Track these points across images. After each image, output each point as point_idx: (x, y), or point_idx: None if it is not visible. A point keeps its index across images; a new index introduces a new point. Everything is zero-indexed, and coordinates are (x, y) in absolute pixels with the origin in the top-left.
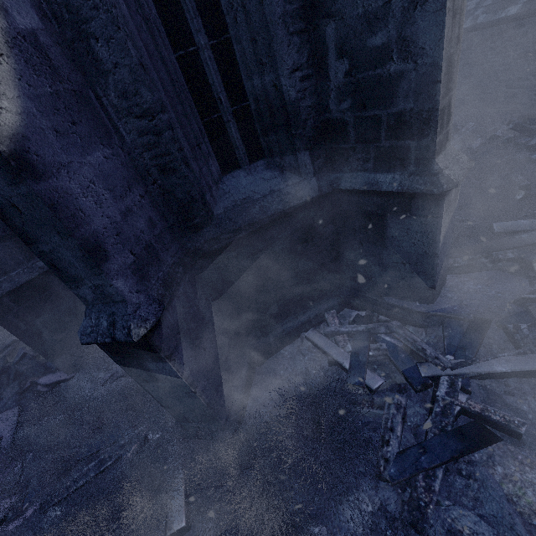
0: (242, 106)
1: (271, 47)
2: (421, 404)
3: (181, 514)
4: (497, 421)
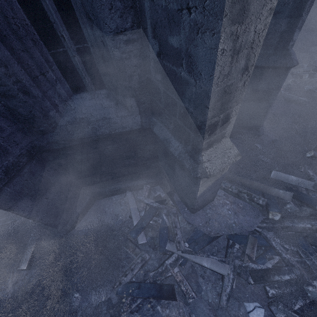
0: (84, 46)
1: (93, 6)
2: (158, 260)
3: (26, 263)
4: (181, 290)
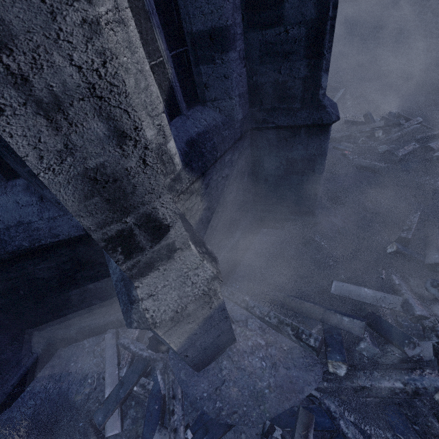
0: None
1: None
2: None
3: None
4: None
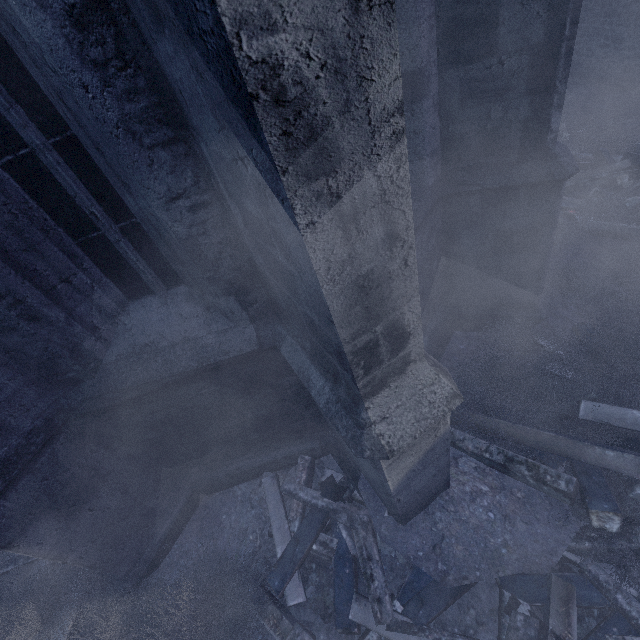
0: (133, 222)
1: (122, 166)
2: None
3: None
4: None
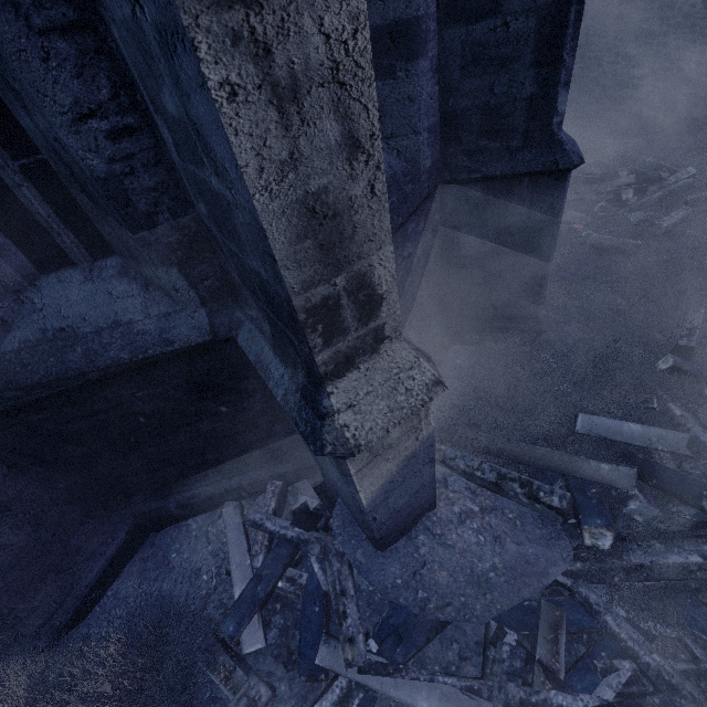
0: (39, 160)
1: (5, 58)
2: (298, 702)
3: None
4: None
